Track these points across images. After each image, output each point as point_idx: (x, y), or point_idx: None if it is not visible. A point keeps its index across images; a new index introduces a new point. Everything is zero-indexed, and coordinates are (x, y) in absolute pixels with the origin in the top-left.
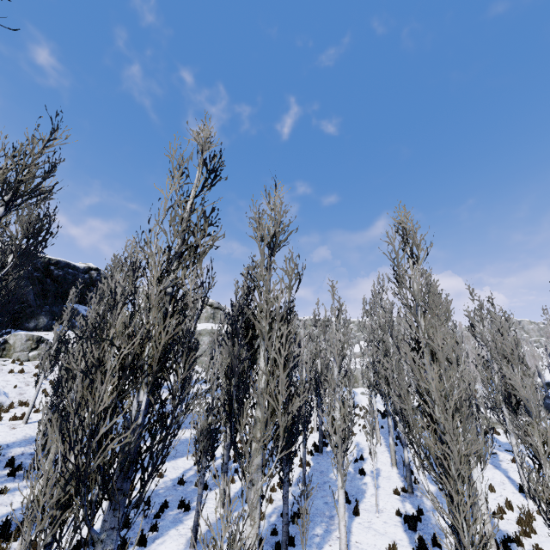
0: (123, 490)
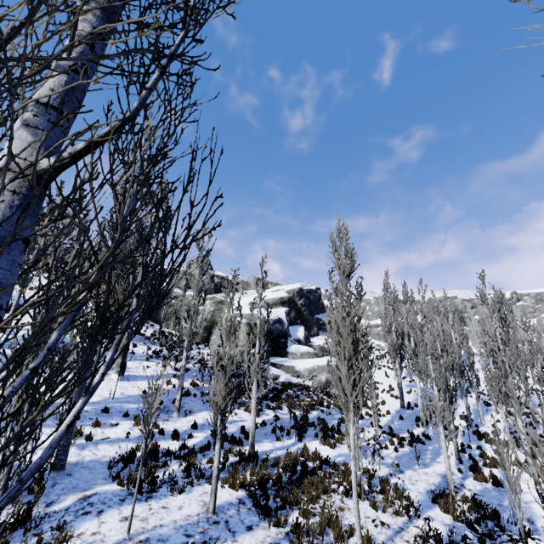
0: None
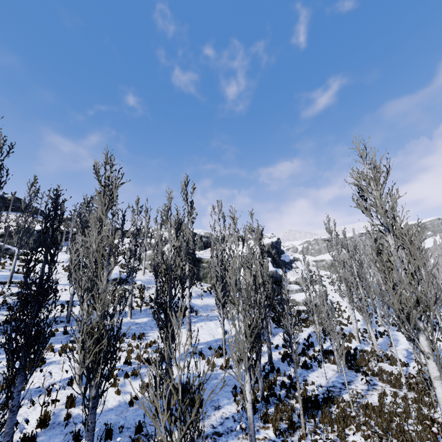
0: None
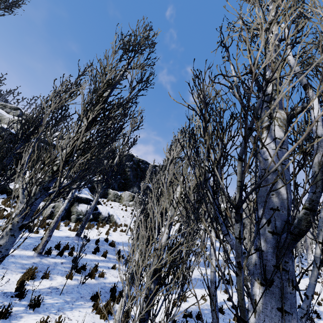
0: (288, 273)
